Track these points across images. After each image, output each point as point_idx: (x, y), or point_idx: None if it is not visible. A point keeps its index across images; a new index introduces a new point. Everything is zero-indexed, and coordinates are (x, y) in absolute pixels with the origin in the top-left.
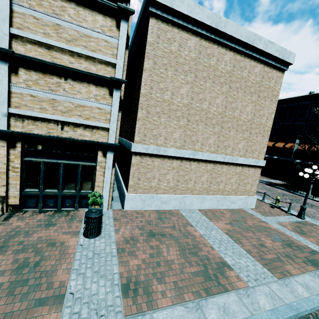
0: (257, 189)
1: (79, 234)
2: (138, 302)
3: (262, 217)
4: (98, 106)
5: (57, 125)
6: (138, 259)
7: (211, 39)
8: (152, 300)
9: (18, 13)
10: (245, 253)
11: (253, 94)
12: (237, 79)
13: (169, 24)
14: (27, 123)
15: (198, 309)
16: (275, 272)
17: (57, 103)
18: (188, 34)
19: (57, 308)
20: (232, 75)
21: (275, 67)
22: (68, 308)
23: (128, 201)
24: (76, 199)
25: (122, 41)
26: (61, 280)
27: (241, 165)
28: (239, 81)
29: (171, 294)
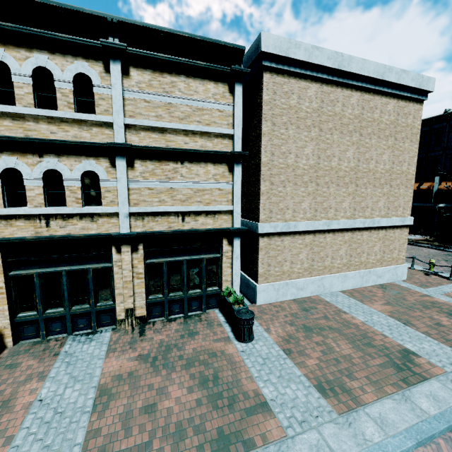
0: None
1: (231, 339)
2: (342, 401)
3: (421, 289)
4: (218, 187)
5: (177, 217)
6: (312, 358)
7: (333, 82)
8: (354, 397)
9: (129, 100)
10: (424, 337)
11: (389, 137)
12: (368, 124)
13: (284, 75)
14: (147, 221)
15: (407, 400)
16: None
17: (175, 192)
18: (307, 81)
19: (269, 415)
20: (361, 120)
21: (411, 99)
22: (279, 413)
23: (260, 293)
24: (202, 299)
25: (238, 107)
26: (251, 389)
27: (385, 228)
28: (371, 126)
29: (369, 389)
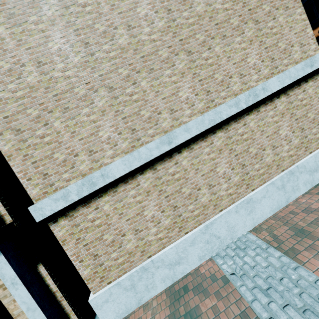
0: None
1: None
2: None
3: None
4: None
5: None
6: None
7: None
8: None
9: None
10: None
11: None
12: None
13: None
14: None
15: None
16: None
17: None
18: None
19: None
20: None
21: None
22: None
23: (101, 308)
24: None
25: None
26: None
27: (282, 92)
28: None
29: None
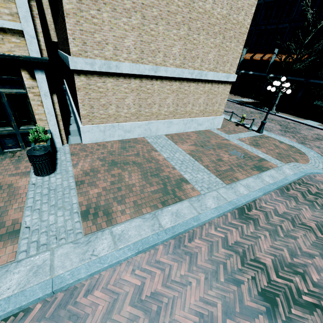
0: (227, 109)
1: (30, 173)
2: (98, 223)
3: (226, 135)
4: None
5: None
6: (98, 188)
7: None
8: (112, 218)
9: None
10: (203, 169)
11: None
12: None
13: None
14: None
15: (154, 218)
16: (226, 180)
17: None
18: None
19: (13, 242)
20: None
21: None
22: (24, 239)
23: (85, 133)
24: (17, 137)
25: None
26: (14, 218)
27: (211, 82)
28: None
29: (130, 211)
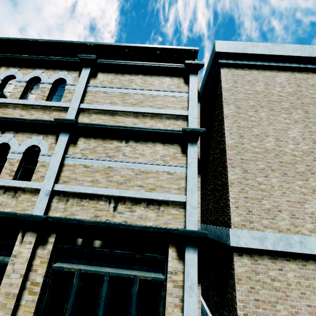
0: None
1: None
2: None
3: None
4: (167, 169)
5: (109, 203)
6: None
7: (307, 70)
8: None
9: (90, 92)
10: None
11: None
12: None
13: (244, 69)
14: (71, 204)
15: None
16: None
17: (113, 172)
18: (273, 72)
19: None
20: None
21: None
22: None
23: None
24: None
25: (193, 92)
26: None
27: None
28: None
29: None
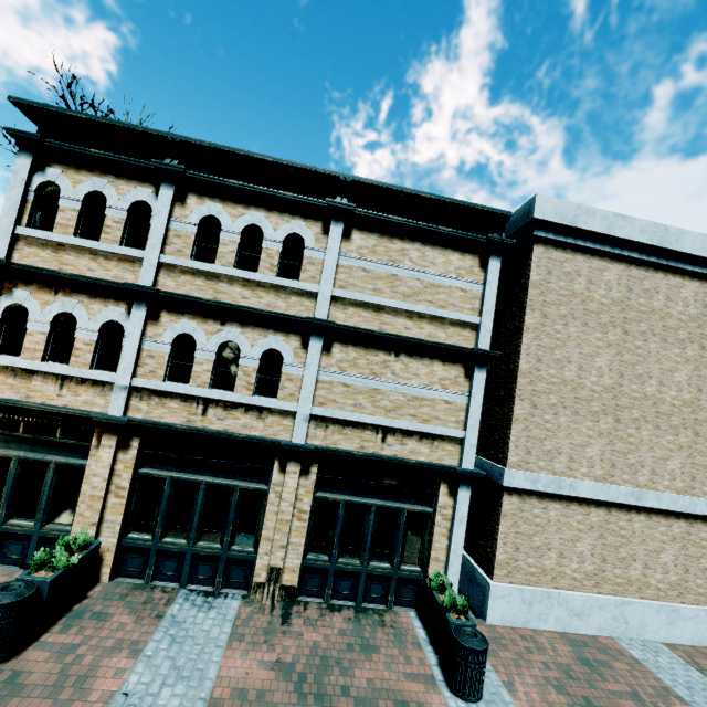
0: None
1: (438, 683)
2: None
3: None
4: (445, 397)
5: (376, 433)
6: None
7: (648, 264)
8: None
9: (343, 267)
10: None
11: None
12: None
13: (567, 249)
14: (331, 431)
15: None
16: None
17: (380, 395)
18: (603, 260)
19: None
20: (702, 324)
21: None
22: None
23: (495, 600)
24: (390, 584)
25: (491, 288)
26: None
27: None
28: None
29: None
